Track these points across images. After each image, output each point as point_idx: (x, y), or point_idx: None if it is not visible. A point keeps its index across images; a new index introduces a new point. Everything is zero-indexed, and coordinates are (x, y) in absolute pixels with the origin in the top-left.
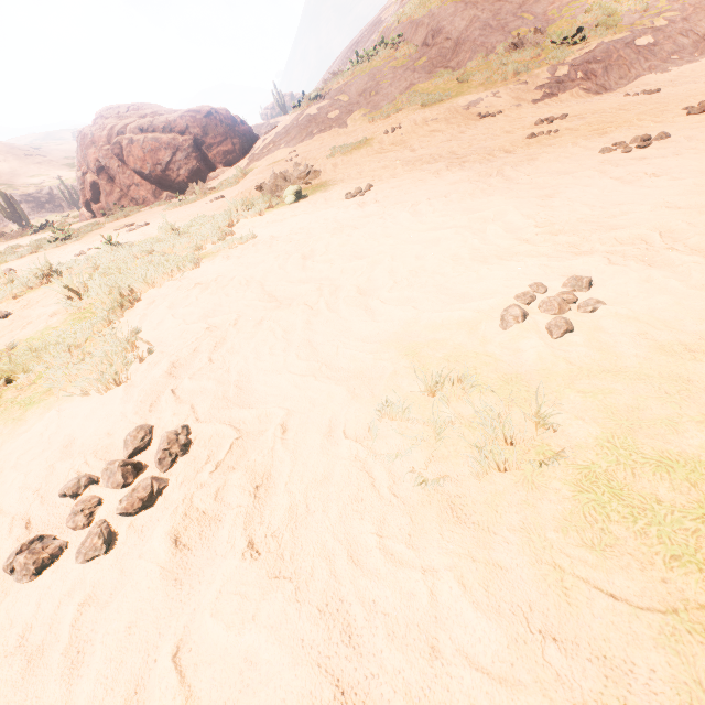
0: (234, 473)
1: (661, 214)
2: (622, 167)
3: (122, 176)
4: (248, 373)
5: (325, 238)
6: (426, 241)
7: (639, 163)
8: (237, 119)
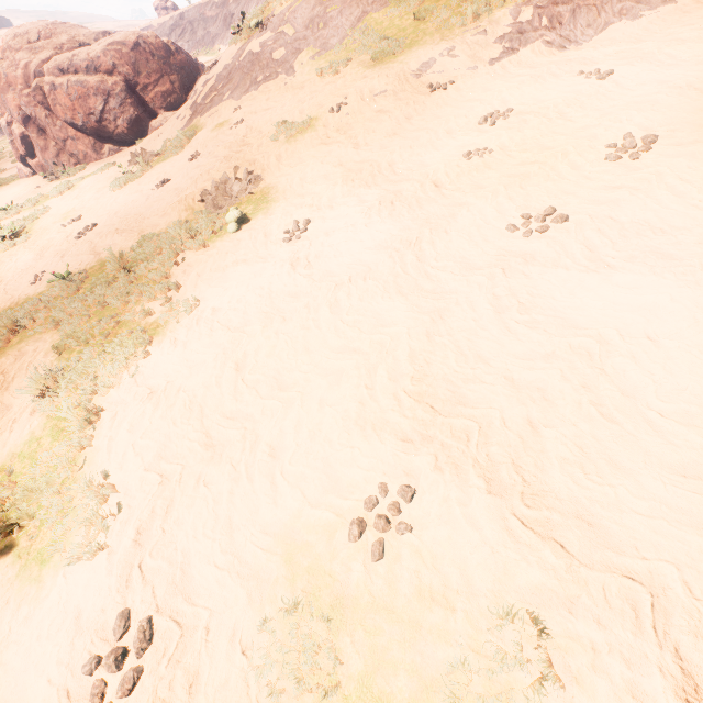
0: (179, 668)
1: (496, 390)
2: (507, 280)
3: (54, 129)
4: (189, 554)
5: (256, 335)
6: (333, 372)
7: (525, 269)
8: (170, 47)
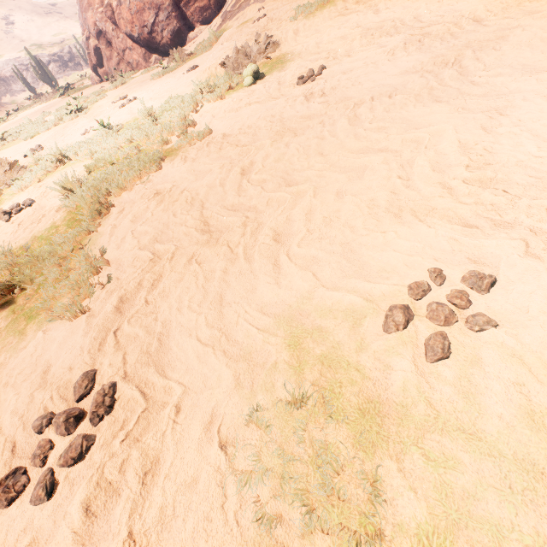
0: (135, 448)
1: None
2: None
3: (117, 40)
4: (169, 326)
5: (265, 147)
6: (353, 169)
7: None
8: None
